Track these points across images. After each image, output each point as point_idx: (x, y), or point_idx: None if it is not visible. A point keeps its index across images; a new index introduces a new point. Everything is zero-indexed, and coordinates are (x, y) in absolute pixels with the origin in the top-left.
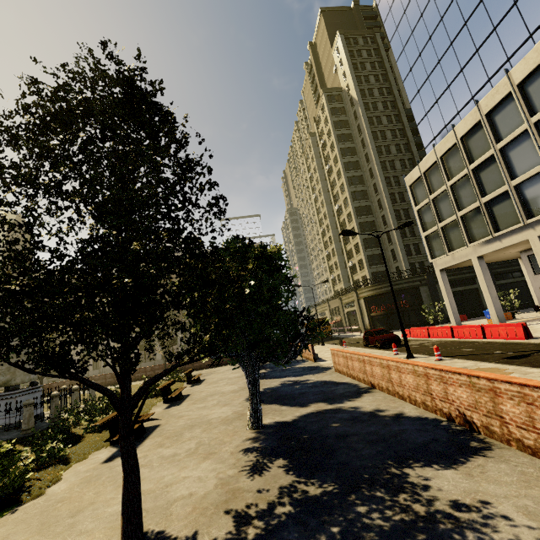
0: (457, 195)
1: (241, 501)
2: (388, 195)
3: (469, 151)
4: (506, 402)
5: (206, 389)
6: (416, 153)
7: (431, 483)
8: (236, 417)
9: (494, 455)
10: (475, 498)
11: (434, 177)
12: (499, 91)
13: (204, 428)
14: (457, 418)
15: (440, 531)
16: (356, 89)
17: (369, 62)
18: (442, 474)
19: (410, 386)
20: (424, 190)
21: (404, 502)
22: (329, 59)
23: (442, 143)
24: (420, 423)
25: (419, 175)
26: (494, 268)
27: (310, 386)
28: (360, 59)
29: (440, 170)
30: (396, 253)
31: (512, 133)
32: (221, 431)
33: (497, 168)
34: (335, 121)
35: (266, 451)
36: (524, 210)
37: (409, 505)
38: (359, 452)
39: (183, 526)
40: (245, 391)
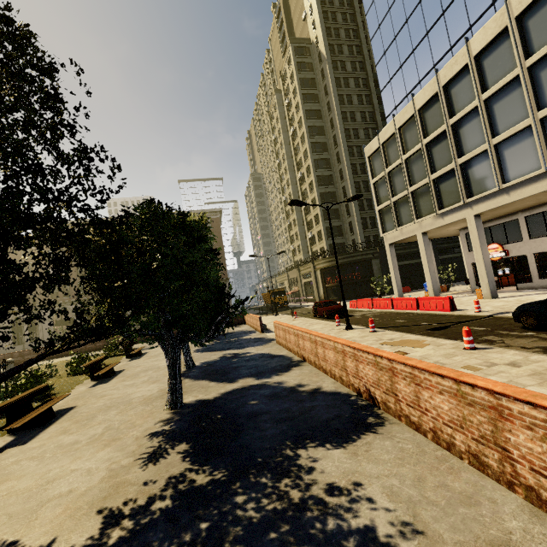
0: (410, 170)
1: (121, 497)
2: (350, 165)
3: (425, 124)
4: (400, 382)
5: (143, 364)
6: (380, 122)
7: (317, 465)
8: (160, 395)
9: (383, 431)
10: (351, 479)
11: (391, 150)
12: (458, 62)
13: (121, 409)
14: (364, 394)
15: (305, 520)
16: (325, 43)
17: (341, 13)
18: (331, 454)
19: (331, 362)
20: (382, 162)
21: (284, 488)
22: (299, 2)
23: (401, 113)
24: (332, 398)
25: (378, 146)
26: (439, 244)
27: (248, 359)
28: (332, 7)
29: (397, 142)
30: (353, 226)
31: (464, 109)
32: (137, 412)
33: (447, 144)
34: (301, 79)
35: (173, 435)
36: (465, 189)
37: (287, 492)
38: (263, 433)
39: (42, 533)
40: (182, 366)
